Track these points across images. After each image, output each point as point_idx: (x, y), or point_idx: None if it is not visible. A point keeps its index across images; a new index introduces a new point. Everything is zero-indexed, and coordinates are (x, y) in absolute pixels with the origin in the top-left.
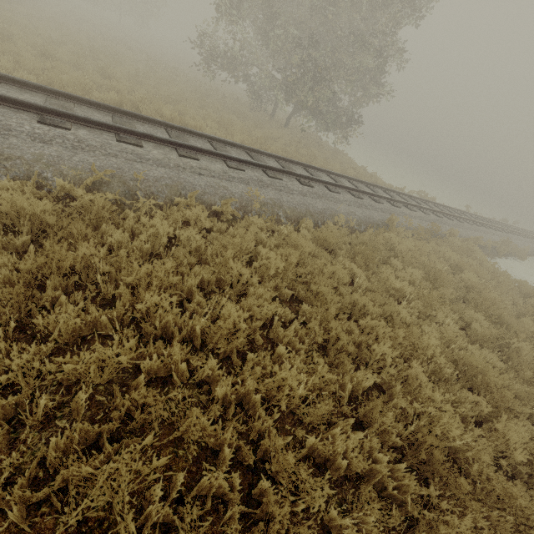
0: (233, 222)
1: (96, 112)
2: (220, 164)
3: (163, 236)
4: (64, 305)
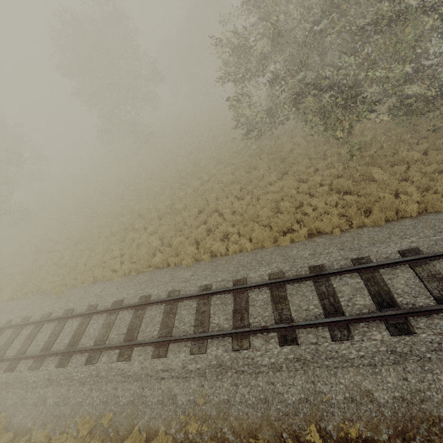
0: None
1: (128, 311)
2: (185, 351)
3: None
4: None
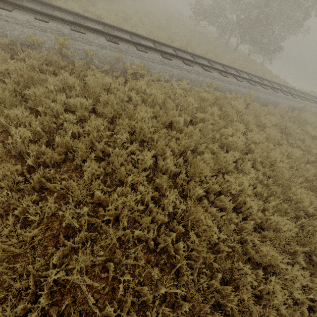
0: (249, 105)
1: (187, 56)
2: (234, 79)
3: (238, 108)
4: (237, 125)
